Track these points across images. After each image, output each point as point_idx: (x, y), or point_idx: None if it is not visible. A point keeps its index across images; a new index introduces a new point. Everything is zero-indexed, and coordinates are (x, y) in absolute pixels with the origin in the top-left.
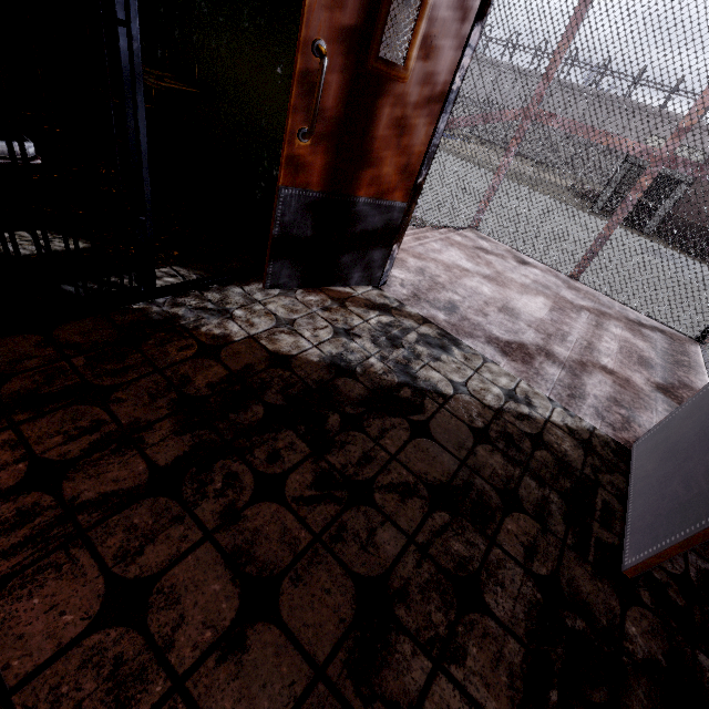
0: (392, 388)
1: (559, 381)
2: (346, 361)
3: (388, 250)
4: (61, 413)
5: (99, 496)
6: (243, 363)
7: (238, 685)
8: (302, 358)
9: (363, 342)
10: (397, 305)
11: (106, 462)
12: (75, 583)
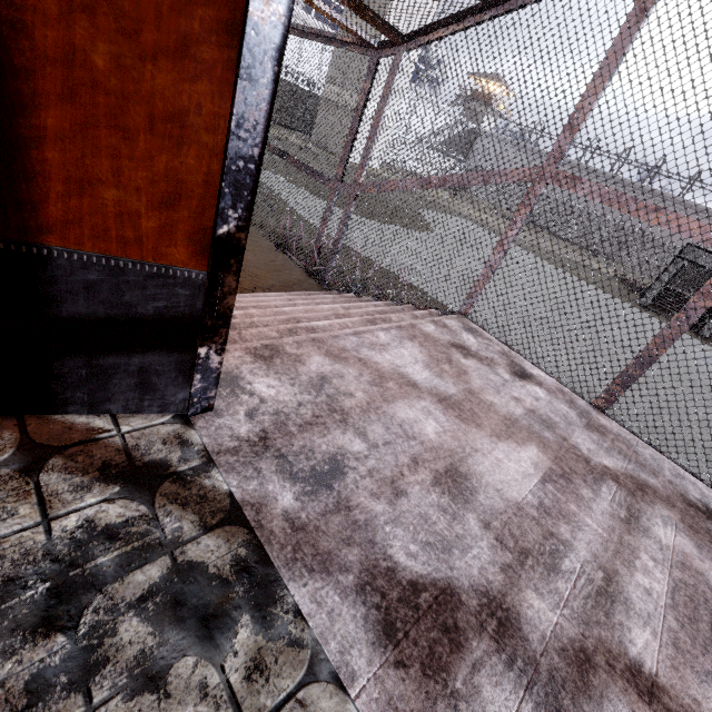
0: None
1: None
2: None
3: (190, 356)
4: None
5: None
6: None
7: None
8: None
9: None
10: (192, 465)
11: None
12: None
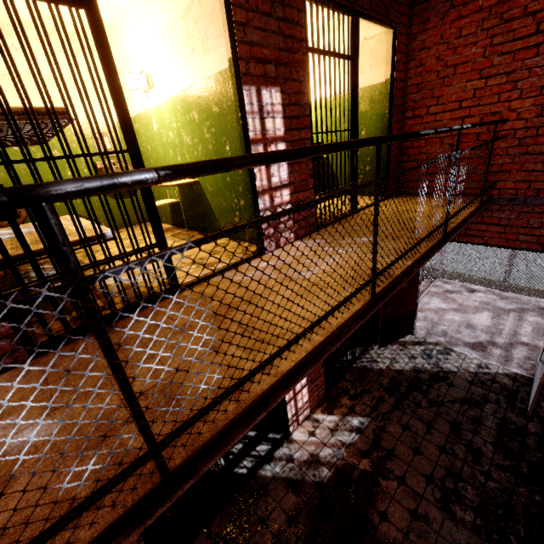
0: (436, 373)
1: (500, 355)
2: (417, 368)
3: (412, 322)
4: (365, 396)
5: (386, 411)
6: (391, 376)
7: (433, 438)
8: (405, 370)
9: (419, 359)
10: (423, 340)
11: (382, 405)
12: (395, 425)
